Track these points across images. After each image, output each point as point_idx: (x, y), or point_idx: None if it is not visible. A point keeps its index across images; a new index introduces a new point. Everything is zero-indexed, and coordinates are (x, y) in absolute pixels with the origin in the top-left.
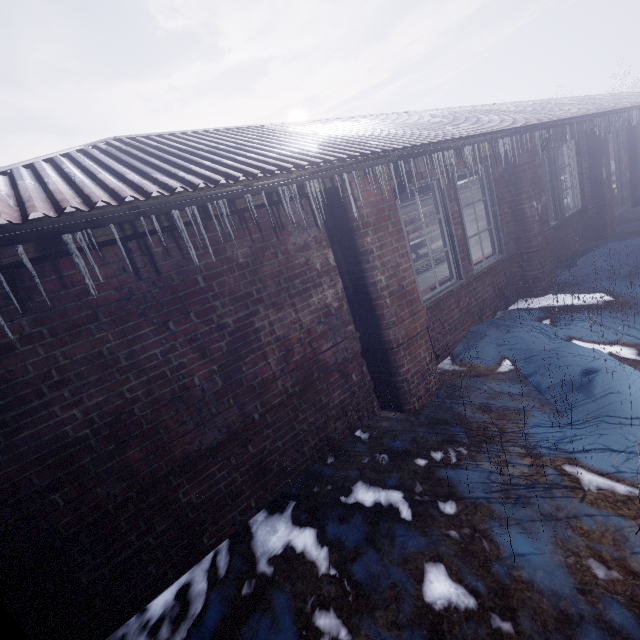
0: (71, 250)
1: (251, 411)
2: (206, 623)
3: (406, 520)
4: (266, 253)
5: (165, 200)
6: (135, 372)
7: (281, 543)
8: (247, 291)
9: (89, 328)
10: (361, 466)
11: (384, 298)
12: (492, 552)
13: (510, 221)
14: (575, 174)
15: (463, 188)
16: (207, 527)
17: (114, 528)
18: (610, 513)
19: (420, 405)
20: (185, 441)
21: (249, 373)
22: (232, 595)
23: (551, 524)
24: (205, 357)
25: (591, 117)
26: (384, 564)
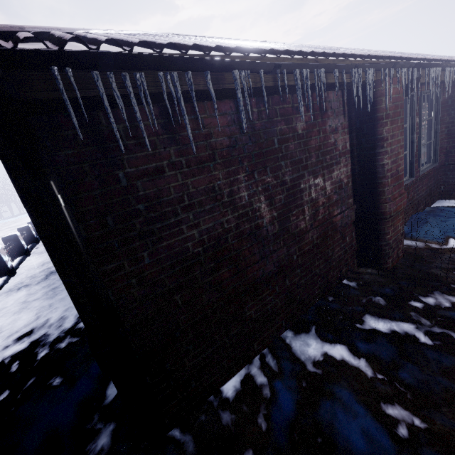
0: (237, 85)
1: (292, 253)
2: (283, 405)
3: (428, 344)
4: (314, 129)
5: (283, 62)
6: (231, 208)
7: (318, 353)
8: (300, 158)
9: (209, 165)
10: (362, 304)
11: (387, 178)
12: None
13: (444, 138)
14: None
15: None
16: (257, 336)
17: (207, 328)
18: None
19: (392, 265)
20: (255, 268)
21: (293, 223)
22: (295, 387)
23: None
24: (271, 205)
25: None
26: (427, 374)
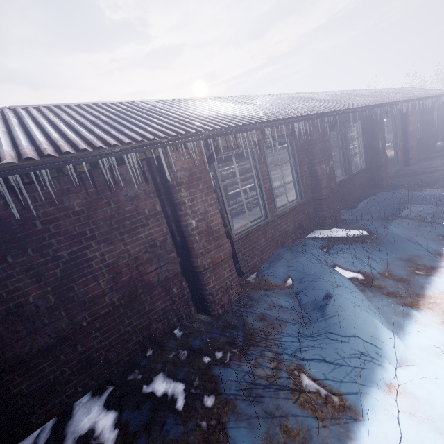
0: None
1: (80, 320)
2: None
3: (178, 410)
4: (100, 203)
5: None
6: None
7: (89, 424)
8: (81, 231)
9: None
10: (167, 360)
11: (194, 236)
12: (223, 443)
13: (308, 177)
14: (361, 144)
15: None
16: (36, 410)
17: None
18: (309, 414)
19: (223, 311)
20: (17, 346)
21: (80, 291)
22: None
23: (268, 421)
24: (40, 281)
25: (371, 107)
26: None
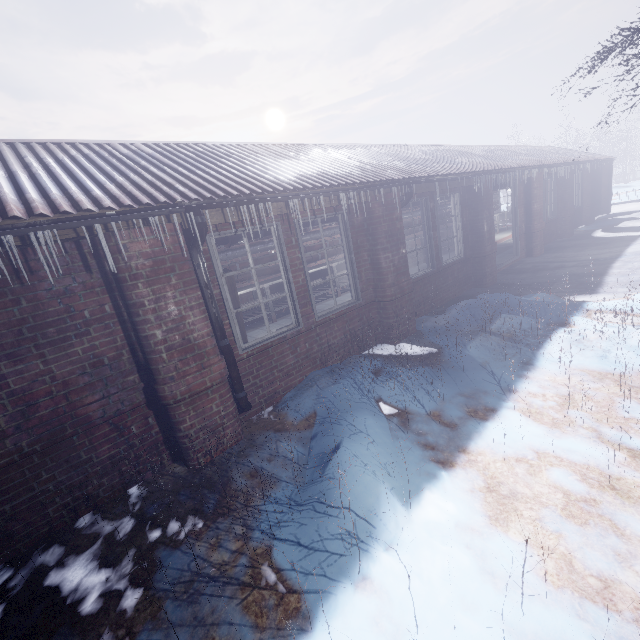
0: None
1: None
2: None
3: (83, 612)
4: (1, 300)
5: None
6: None
7: None
8: None
9: None
10: (101, 533)
11: (159, 353)
12: None
13: (370, 268)
14: (459, 225)
15: None
16: None
17: None
18: (249, 622)
19: (208, 461)
20: None
21: None
22: None
23: (193, 631)
24: None
25: (473, 174)
26: None
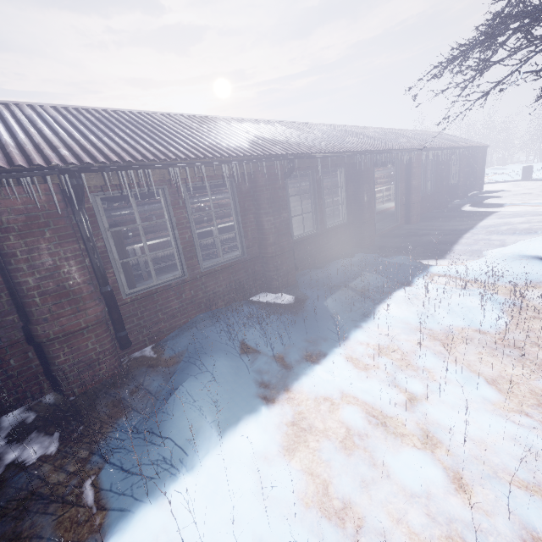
0: None
1: None
2: None
3: None
4: None
5: None
6: None
7: None
8: None
9: None
10: None
11: (32, 297)
12: None
13: (255, 229)
14: (344, 194)
15: (291, 184)
16: None
17: None
18: (57, 536)
19: (83, 390)
20: None
21: None
22: None
23: None
24: None
25: (356, 153)
26: None
